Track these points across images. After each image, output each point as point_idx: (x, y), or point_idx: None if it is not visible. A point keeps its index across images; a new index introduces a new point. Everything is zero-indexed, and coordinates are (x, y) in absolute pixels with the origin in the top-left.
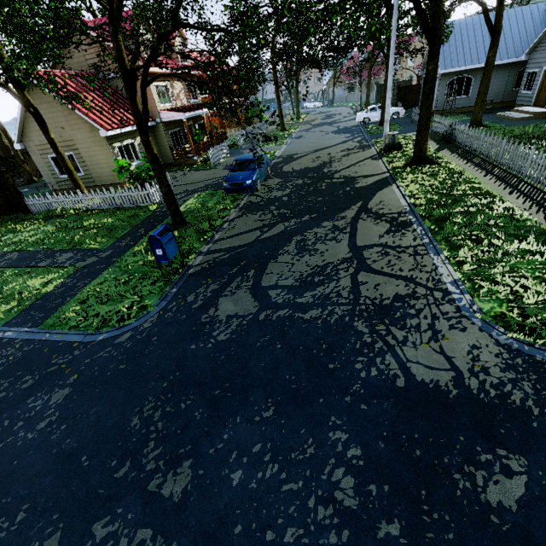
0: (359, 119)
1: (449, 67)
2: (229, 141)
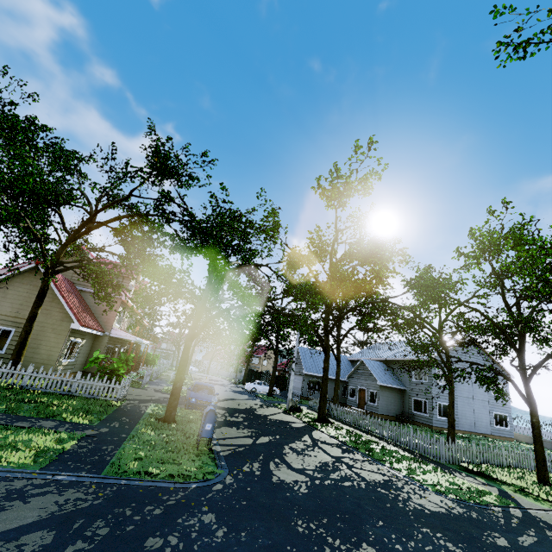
0: (249, 387)
1: (309, 371)
2: (142, 371)
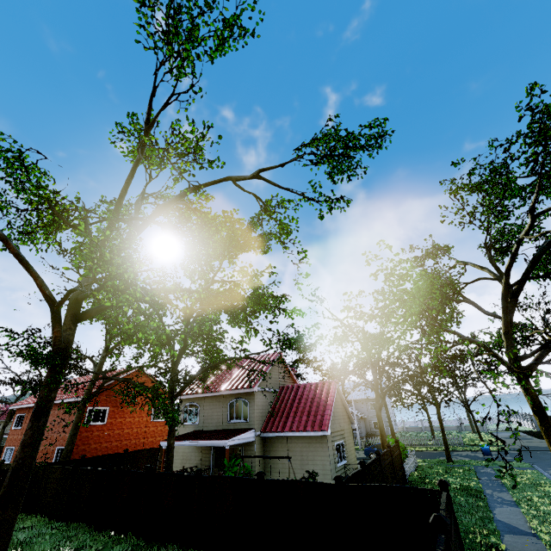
0: None
1: None
2: None
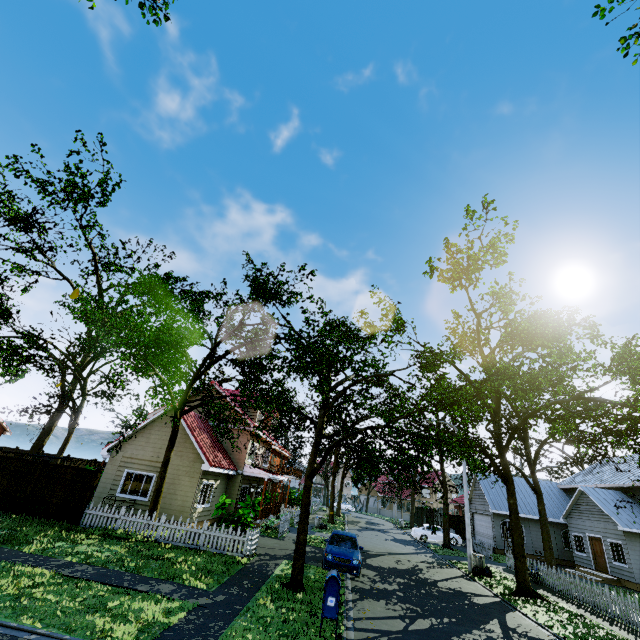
0: (416, 534)
1: (498, 509)
2: (282, 515)
